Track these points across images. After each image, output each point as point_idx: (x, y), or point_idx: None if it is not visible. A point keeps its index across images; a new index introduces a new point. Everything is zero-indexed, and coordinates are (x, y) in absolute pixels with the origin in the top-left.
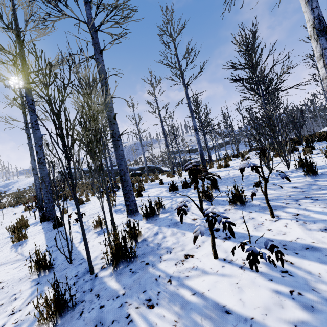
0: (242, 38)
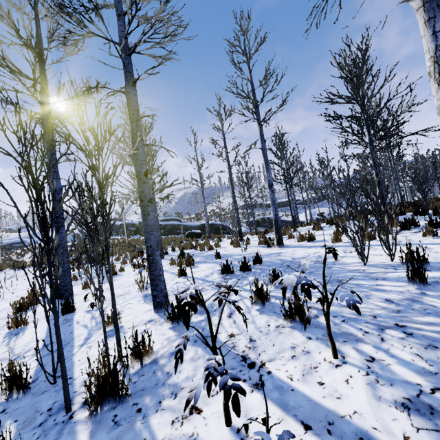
0: (344, 60)
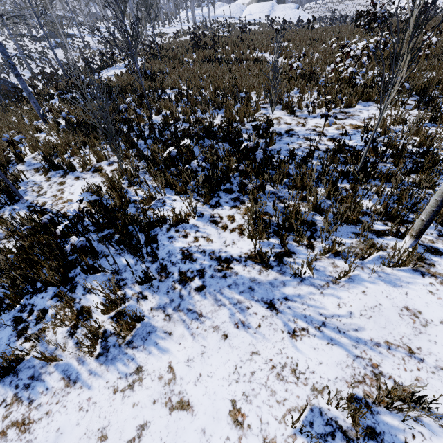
0: None
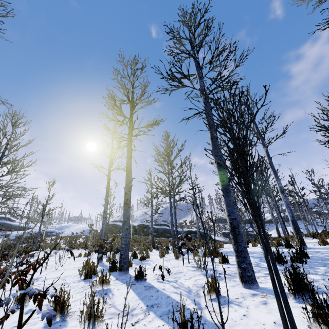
0: None
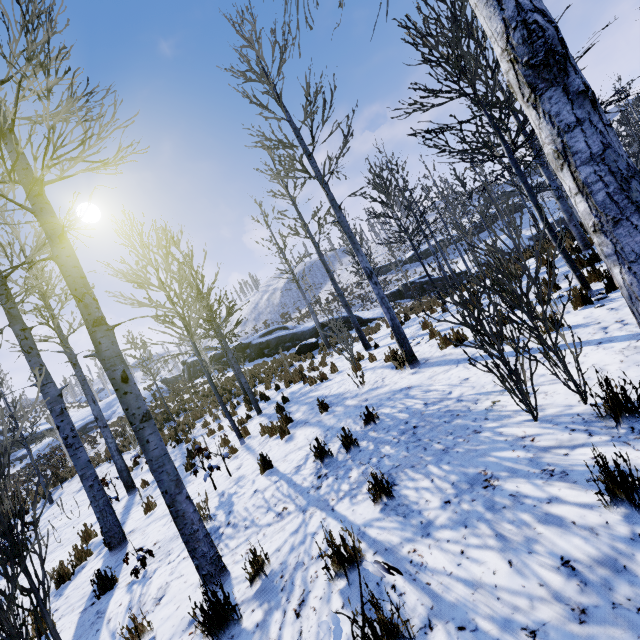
0: (418, 31)
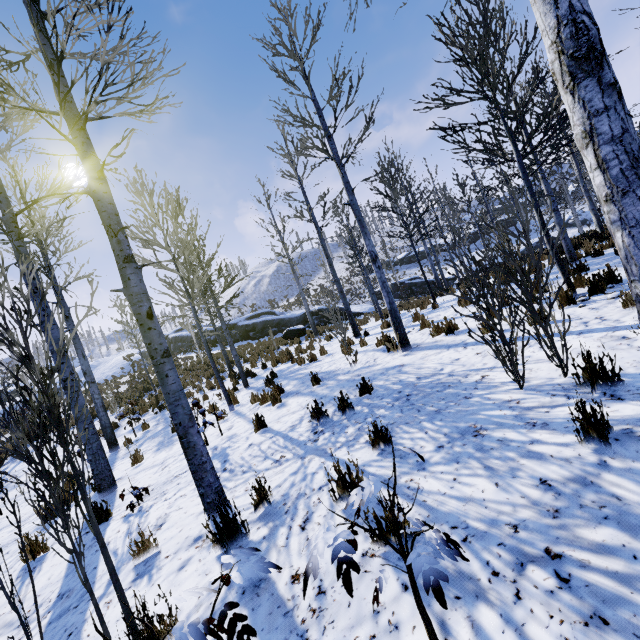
0: (450, 30)
